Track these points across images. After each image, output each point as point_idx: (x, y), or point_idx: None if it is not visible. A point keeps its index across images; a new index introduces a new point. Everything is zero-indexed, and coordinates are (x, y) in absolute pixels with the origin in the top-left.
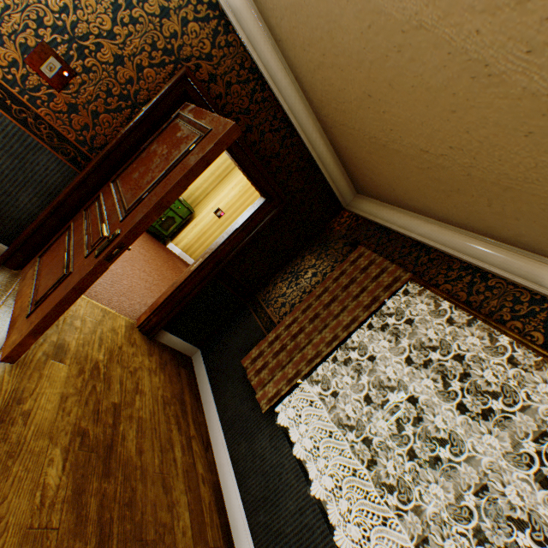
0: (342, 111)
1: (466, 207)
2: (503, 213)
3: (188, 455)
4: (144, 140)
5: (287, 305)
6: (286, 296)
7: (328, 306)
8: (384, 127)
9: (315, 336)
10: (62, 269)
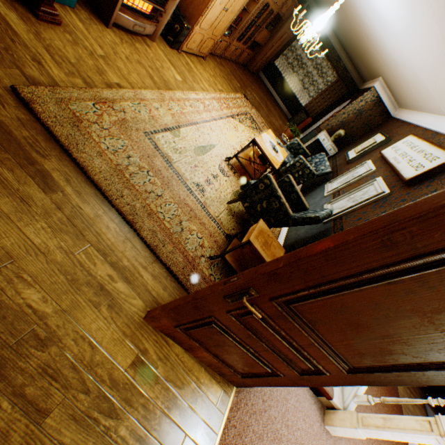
0: None
1: None
2: None
3: None
4: None
5: None
6: None
7: None
8: None
9: None
10: None
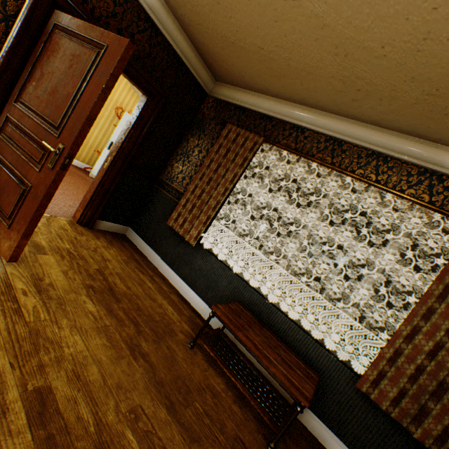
0: (197, 13)
1: (289, 87)
2: (309, 89)
3: (156, 284)
4: (28, 55)
5: (187, 178)
6: (184, 172)
7: (217, 172)
8: (232, 29)
9: (213, 192)
10: (18, 186)
